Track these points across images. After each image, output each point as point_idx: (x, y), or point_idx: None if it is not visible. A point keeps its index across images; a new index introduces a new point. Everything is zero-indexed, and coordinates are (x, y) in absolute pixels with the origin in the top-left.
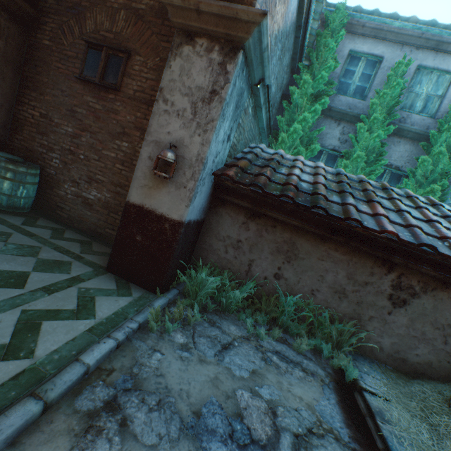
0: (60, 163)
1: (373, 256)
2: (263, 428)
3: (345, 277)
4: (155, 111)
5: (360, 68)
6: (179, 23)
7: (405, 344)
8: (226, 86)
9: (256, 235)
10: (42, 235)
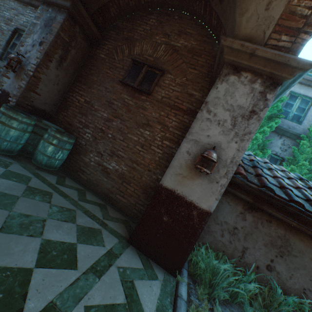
0: (91, 137)
1: None
2: None
3: None
4: (198, 117)
5: (297, 103)
6: (230, 60)
7: None
8: (264, 109)
9: (251, 226)
10: (72, 196)
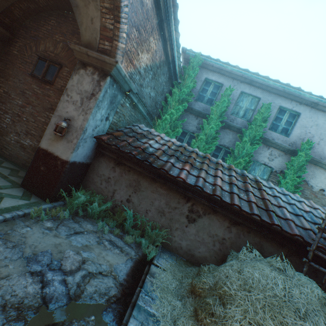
0: (11, 121)
1: (180, 192)
2: (71, 266)
3: (165, 203)
4: (62, 100)
5: (211, 88)
6: (79, 58)
7: (194, 245)
8: (99, 92)
9: (119, 175)
10: None
